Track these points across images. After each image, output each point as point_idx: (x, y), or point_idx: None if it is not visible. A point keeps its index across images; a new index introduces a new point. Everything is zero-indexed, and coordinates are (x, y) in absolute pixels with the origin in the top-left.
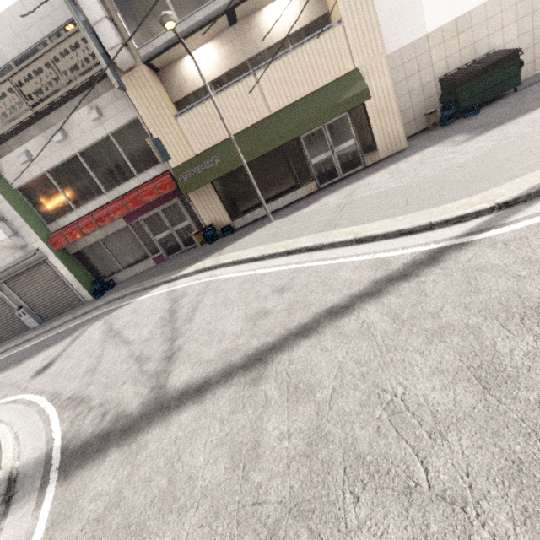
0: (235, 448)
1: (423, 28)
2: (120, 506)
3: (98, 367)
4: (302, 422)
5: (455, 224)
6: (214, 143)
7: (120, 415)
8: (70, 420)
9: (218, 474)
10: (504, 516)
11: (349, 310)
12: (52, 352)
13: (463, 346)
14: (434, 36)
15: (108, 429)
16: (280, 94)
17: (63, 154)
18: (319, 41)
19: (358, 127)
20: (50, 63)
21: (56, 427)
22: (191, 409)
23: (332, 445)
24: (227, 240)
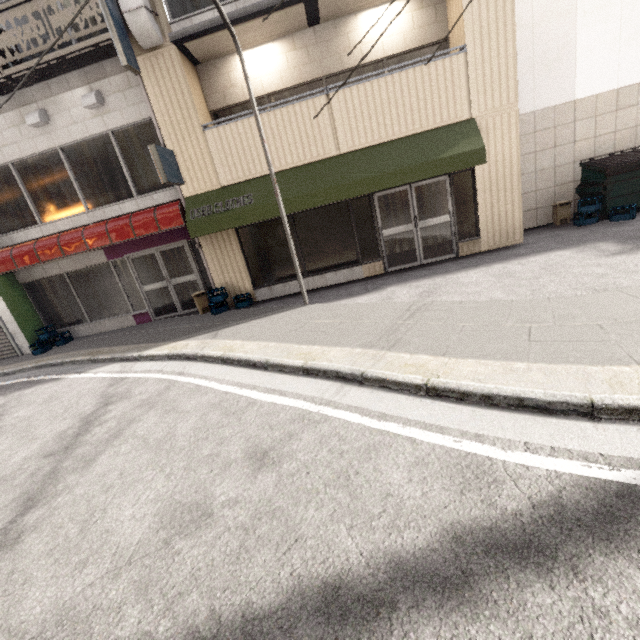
0: None
1: (572, 91)
2: None
3: None
4: None
5: None
6: (251, 176)
7: None
8: None
9: None
10: None
11: (378, 622)
12: None
13: None
14: (584, 105)
15: None
16: (358, 129)
17: (39, 145)
18: (427, 69)
19: (458, 200)
20: (40, 13)
21: None
22: None
23: None
24: (236, 316)
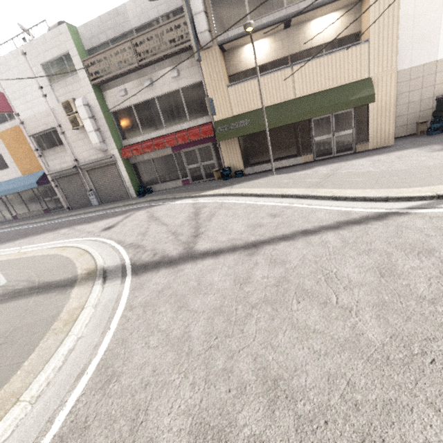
0: (236, 278)
1: (436, 55)
2: (170, 289)
3: (147, 233)
4: (276, 274)
5: (404, 201)
6: (248, 110)
7: (165, 256)
8: (133, 253)
9: (226, 285)
10: (368, 316)
11: (316, 233)
12: (112, 221)
13: (378, 259)
14: (442, 63)
15: (159, 261)
16: (306, 85)
17: (146, 96)
18: (347, 52)
19: (358, 121)
20: (158, 35)
21: (125, 255)
22: (210, 260)
23: (290, 284)
24: (238, 180)
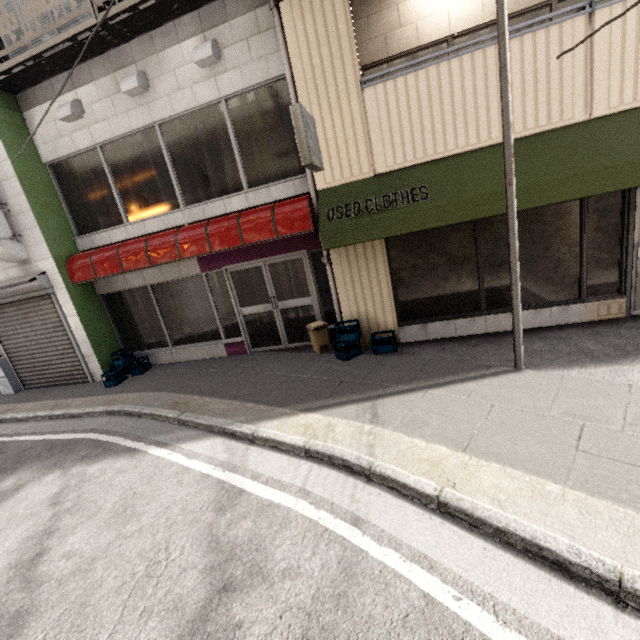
0: None
1: None
2: None
3: None
4: None
5: None
6: (425, 158)
7: None
8: None
9: None
10: None
11: None
12: None
13: None
14: None
15: None
16: (637, 73)
17: (133, 121)
18: None
19: None
20: None
21: None
22: None
23: None
24: (386, 371)
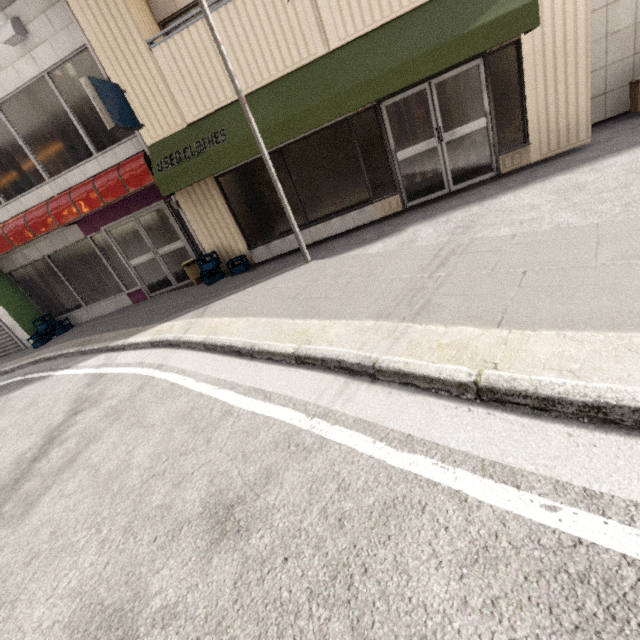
0: None
1: None
2: None
3: None
4: None
5: None
6: (221, 104)
7: None
8: None
9: None
10: None
11: None
12: None
13: None
14: None
15: None
16: (350, 7)
17: None
18: None
19: (497, 94)
20: None
21: None
22: None
23: None
24: (230, 285)
